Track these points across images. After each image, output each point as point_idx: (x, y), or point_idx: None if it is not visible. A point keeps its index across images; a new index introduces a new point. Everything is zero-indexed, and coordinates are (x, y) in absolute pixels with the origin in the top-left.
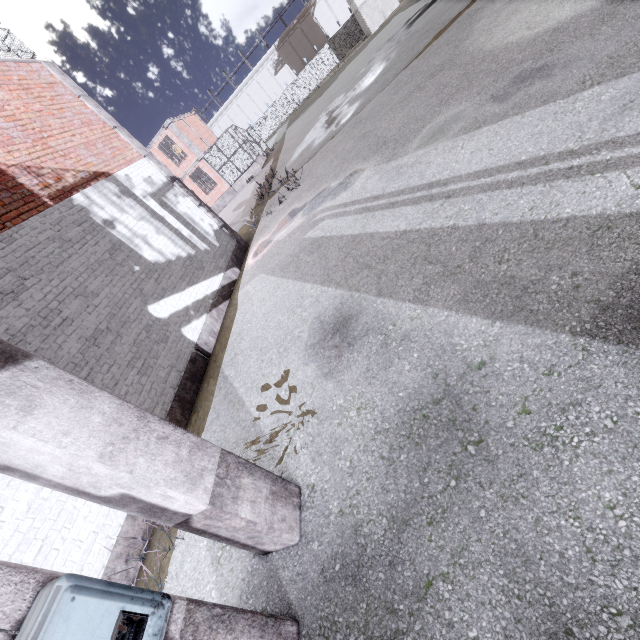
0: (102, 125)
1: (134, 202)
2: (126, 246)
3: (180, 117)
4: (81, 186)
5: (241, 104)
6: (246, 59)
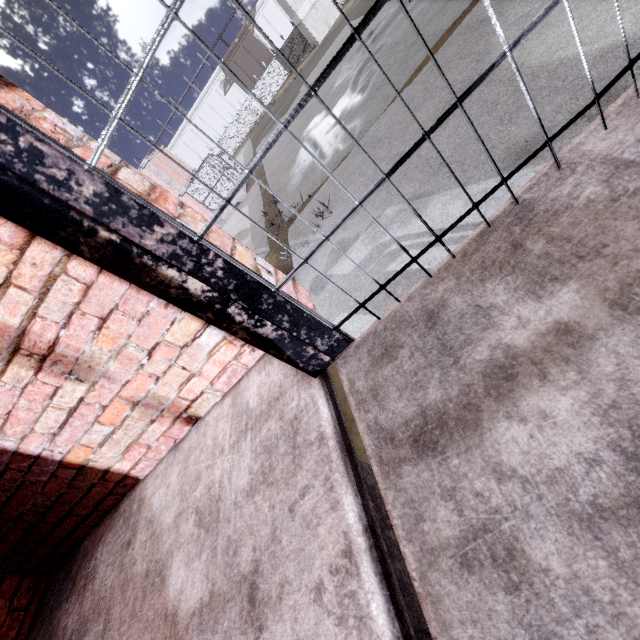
0: None
1: None
2: None
3: (153, 154)
4: None
5: (195, 129)
6: (192, 83)
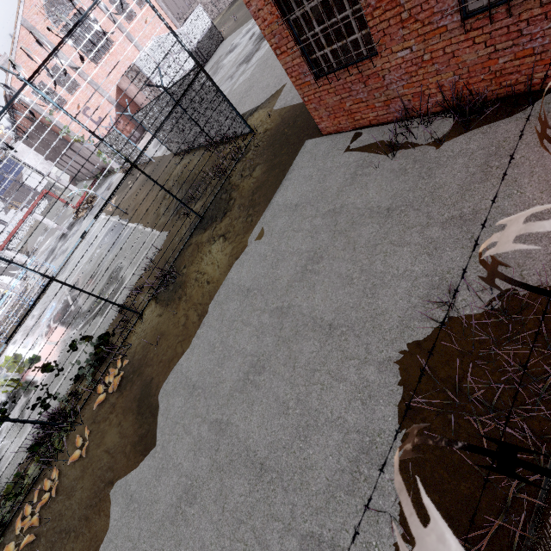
0: None
1: None
2: None
3: None
4: None
5: None
6: None
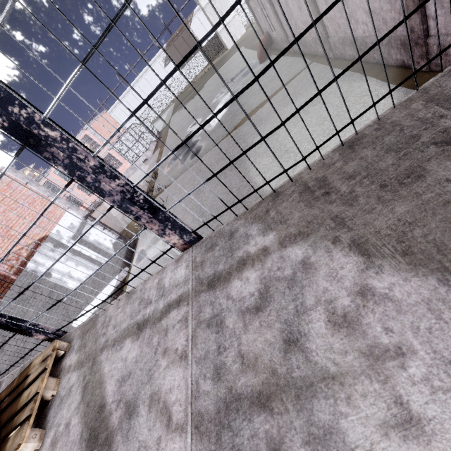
0: (41, 198)
1: (62, 249)
2: (58, 286)
3: (95, 119)
4: (31, 255)
5: (141, 86)
6: (144, 54)
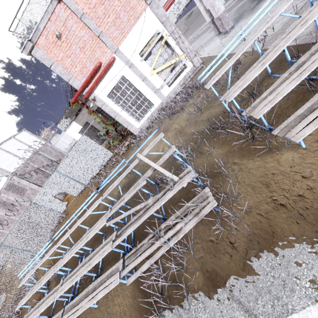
0: None
1: None
2: None
3: None
4: None
5: None
6: None
